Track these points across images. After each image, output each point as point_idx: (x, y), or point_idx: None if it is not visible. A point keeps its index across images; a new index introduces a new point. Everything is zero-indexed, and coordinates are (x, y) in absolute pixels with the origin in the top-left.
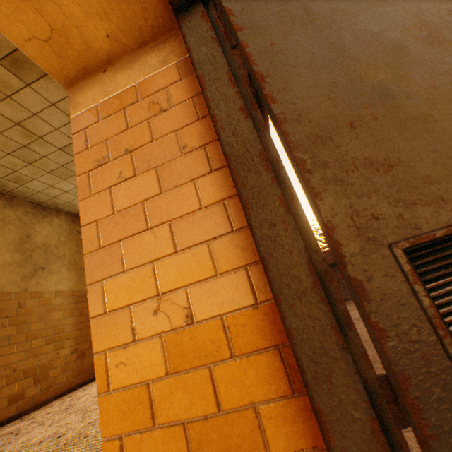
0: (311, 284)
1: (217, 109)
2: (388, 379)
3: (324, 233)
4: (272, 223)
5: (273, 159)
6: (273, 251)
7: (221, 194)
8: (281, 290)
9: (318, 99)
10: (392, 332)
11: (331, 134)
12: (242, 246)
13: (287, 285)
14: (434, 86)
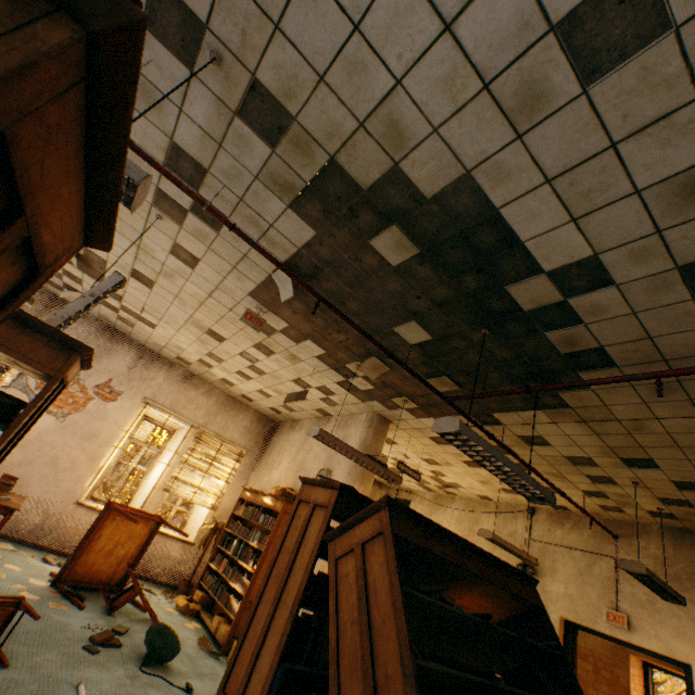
0: None
1: None
2: None
3: None
4: None
5: None
6: None
7: None
8: None
9: None
10: None
11: None
12: None
13: None
14: None
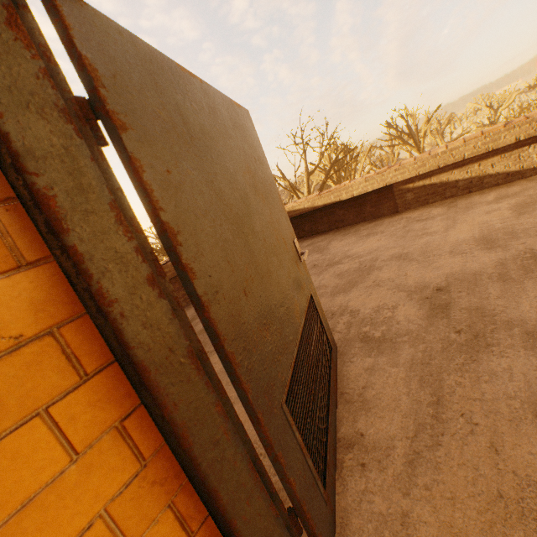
0: (253, 481)
1: (107, 279)
2: (293, 509)
3: (255, 423)
4: (216, 439)
5: (196, 349)
6: (222, 472)
7: (111, 415)
8: (234, 509)
9: (223, 265)
10: (296, 476)
11: (239, 309)
12: (161, 478)
13: (238, 499)
14: (265, 239)
